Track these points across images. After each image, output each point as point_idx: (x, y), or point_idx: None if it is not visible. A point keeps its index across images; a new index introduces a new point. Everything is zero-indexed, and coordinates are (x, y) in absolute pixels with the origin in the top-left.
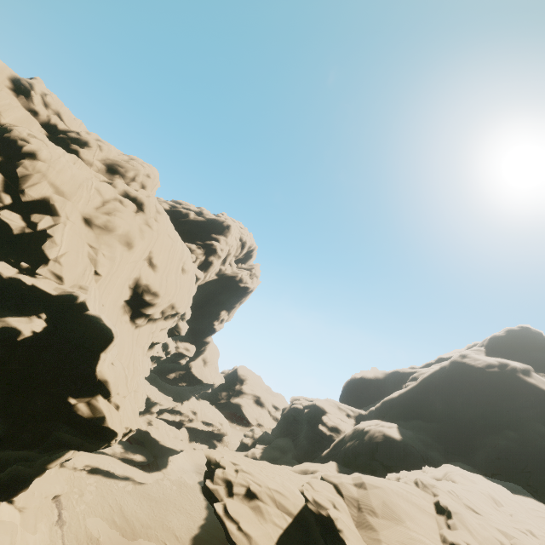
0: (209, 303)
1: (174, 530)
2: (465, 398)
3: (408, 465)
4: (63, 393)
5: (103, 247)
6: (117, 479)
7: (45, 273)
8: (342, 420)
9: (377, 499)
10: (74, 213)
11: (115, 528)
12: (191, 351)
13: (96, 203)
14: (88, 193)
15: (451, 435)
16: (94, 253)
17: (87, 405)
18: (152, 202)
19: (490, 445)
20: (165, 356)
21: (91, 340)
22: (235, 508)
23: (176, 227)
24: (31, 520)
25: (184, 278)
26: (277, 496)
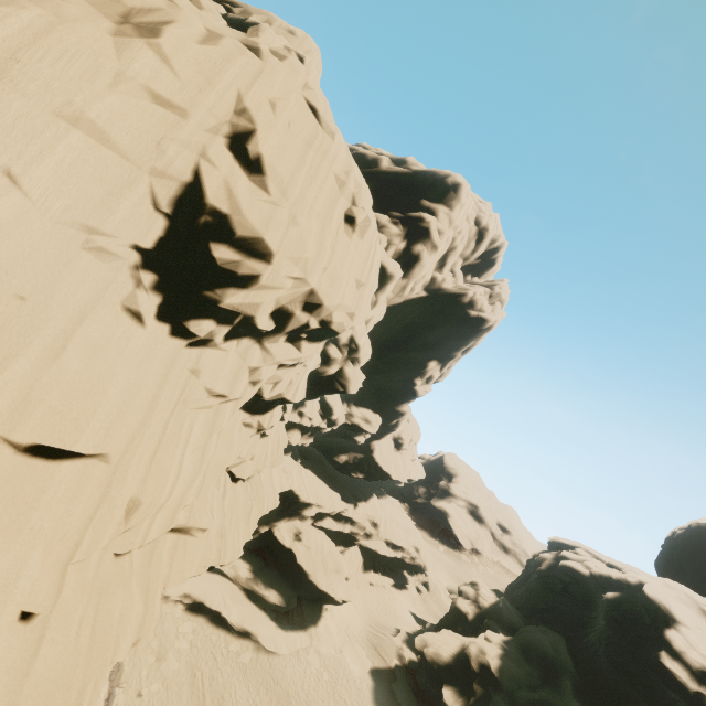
0: (409, 344)
1: None
2: None
3: None
4: None
5: None
6: (230, 631)
7: None
8: None
9: None
10: None
11: None
12: (372, 424)
13: None
14: None
15: None
16: None
17: None
18: (279, 39)
19: None
20: (328, 427)
21: None
22: None
23: None
24: None
25: (348, 240)
26: None
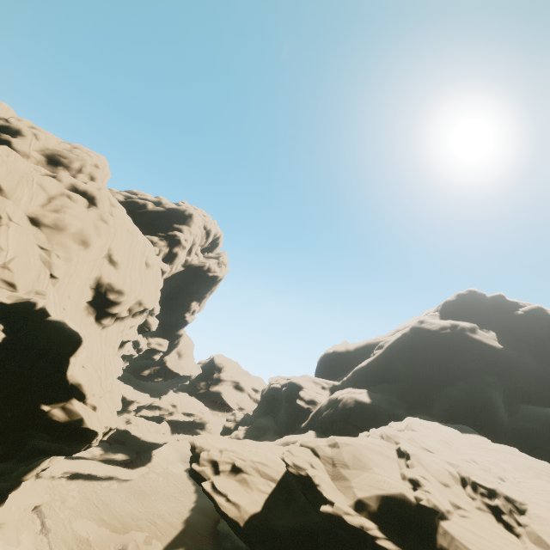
0: (178, 296)
1: (166, 517)
2: (423, 359)
3: (377, 423)
4: (34, 402)
5: (56, 248)
6: (100, 480)
7: None
8: (318, 392)
9: (349, 454)
10: (17, 213)
11: (104, 526)
12: (164, 345)
13: (41, 201)
14: (29, 190)
15: (413, 392)
16: (47, 255)
17: (62, 410)
18: (105, 195)
19: (445, 396)
20: (137, 353)
21: (57, 345)
22: (222, 484)
23: (134, 220)
24: (11, 534)
25: (149, 272)
26: (260, 467)
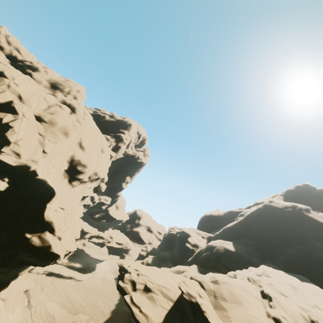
0: (119, 172)
1: (100, 307)
2: (272, 226)
3: (239, 266)
4: (22, 231)
5: (48, 135)
6: (64, 278)
7: (7, 151)
8: (199, 240)
9: (226, 290)
10: (28, 112)
11: (64, 308)
12: (108, 201)
13: (43, 107)
14: (37, 100)
15: (264, 248)
16: (42, 139)
17: (38, 238)
18: (81, 107)
19: (287, 253)
20: (92, 204)
21: (40, 195)
22: (137, 298)
23: (97, 125)
24: (10, 306)
25: (103, 156)
26: (163, 289)
